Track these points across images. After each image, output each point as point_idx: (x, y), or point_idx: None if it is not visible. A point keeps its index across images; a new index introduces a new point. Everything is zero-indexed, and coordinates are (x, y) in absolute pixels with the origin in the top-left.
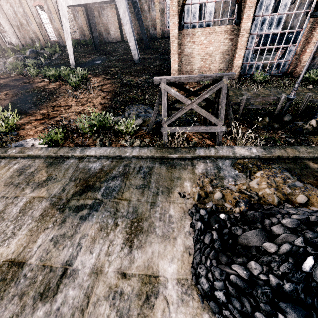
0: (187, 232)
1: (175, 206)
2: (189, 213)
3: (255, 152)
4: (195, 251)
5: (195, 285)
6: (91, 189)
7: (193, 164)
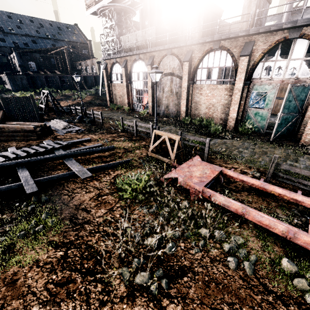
0: None
1: None
2: None
3: None
4: None
5: None
6: None
7: None
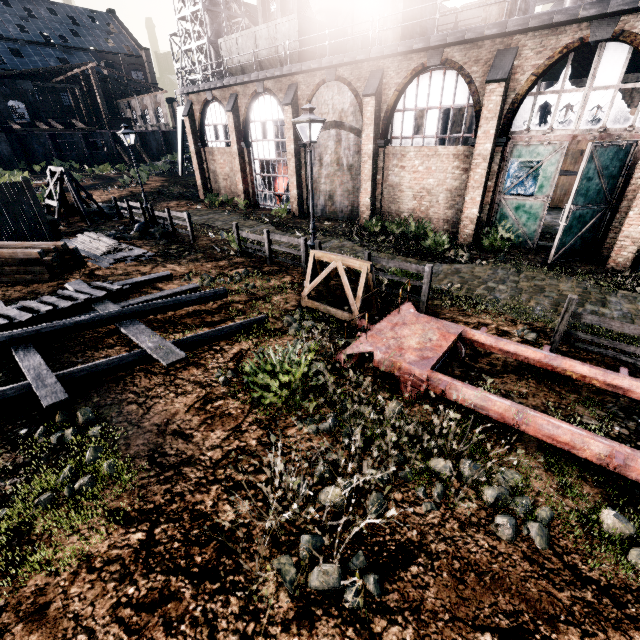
0: None
1: None
2: None
3: None
4: None
5: None
6: None
7: None
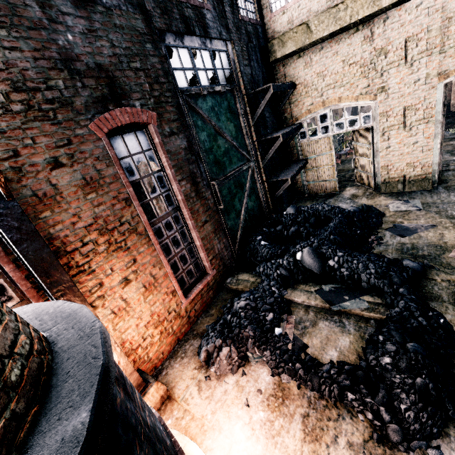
0: None
1: None
2: None
3: None
4: None
5: None
6: None
7: None
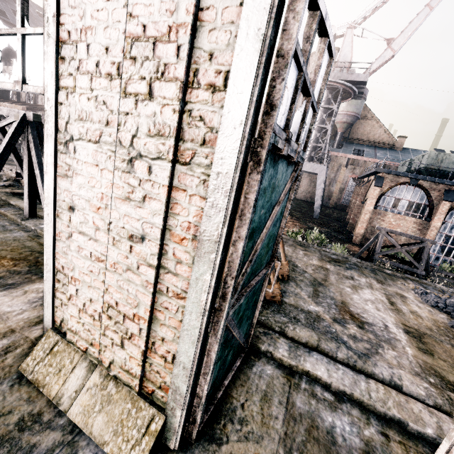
0: (413, 293)
1: (400, 285)
2: (412, 289)
3: (451, 290)
4: (421, 297)
5: (425, 303)
6: (339, 262)
7: (403, 279)
